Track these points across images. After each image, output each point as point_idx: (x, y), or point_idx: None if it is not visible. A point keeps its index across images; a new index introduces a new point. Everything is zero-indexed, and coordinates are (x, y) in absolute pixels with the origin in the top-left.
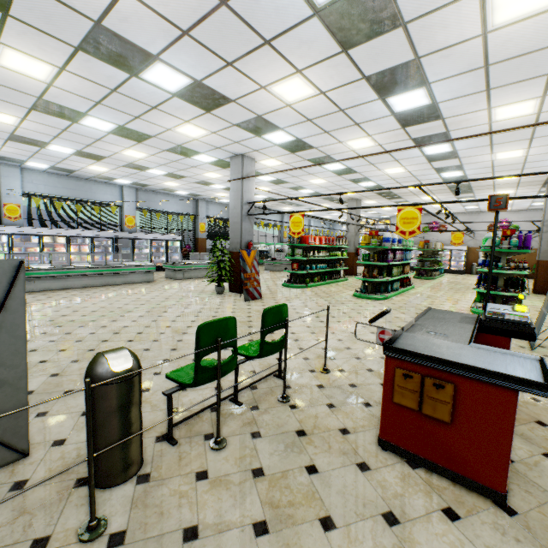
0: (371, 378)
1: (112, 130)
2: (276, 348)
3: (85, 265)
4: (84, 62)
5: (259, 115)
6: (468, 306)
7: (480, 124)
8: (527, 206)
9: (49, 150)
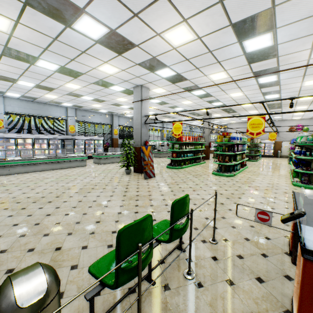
0: (251, 247)
1: (57, 69)
2: (182, 232)
3: (42, 156)
4: (31, 15)
5: (153, 56)
6: (288, 180)
7: (302, 60)
8: (311, 116)
9: (18, 84)
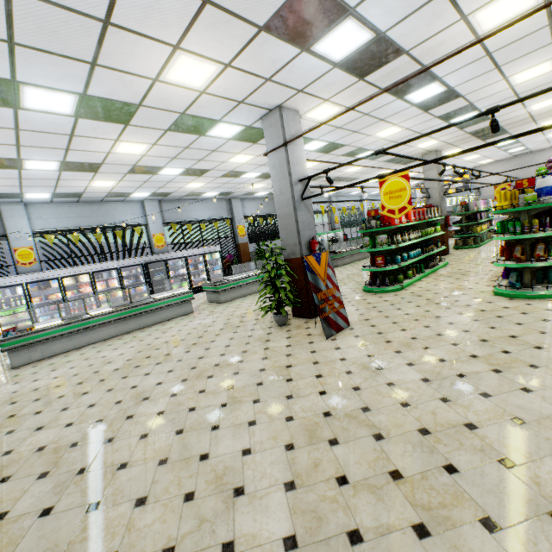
0: None
1: (76, 109)
2: None
3: (104, 308)
4: None
5: None
6: None
7: None
8: None
9: (30, 170)
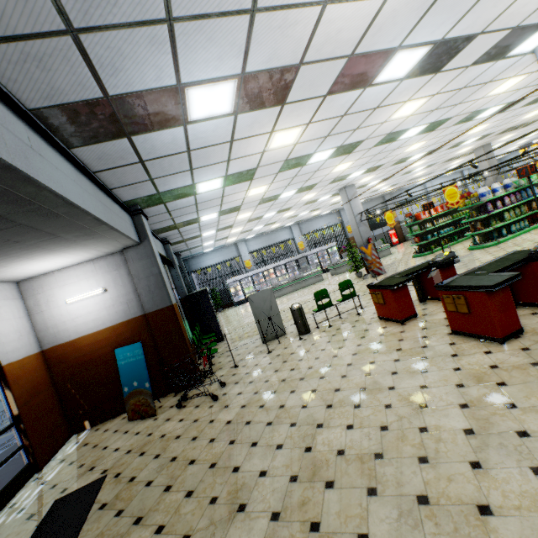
0: None
1: (275, 213)
2: (349, 296)
3: (285, 281)
4: (260, 206)
5: (335, 178)
6: None
7: (494, 97)
8: None
9: (254, 230)
